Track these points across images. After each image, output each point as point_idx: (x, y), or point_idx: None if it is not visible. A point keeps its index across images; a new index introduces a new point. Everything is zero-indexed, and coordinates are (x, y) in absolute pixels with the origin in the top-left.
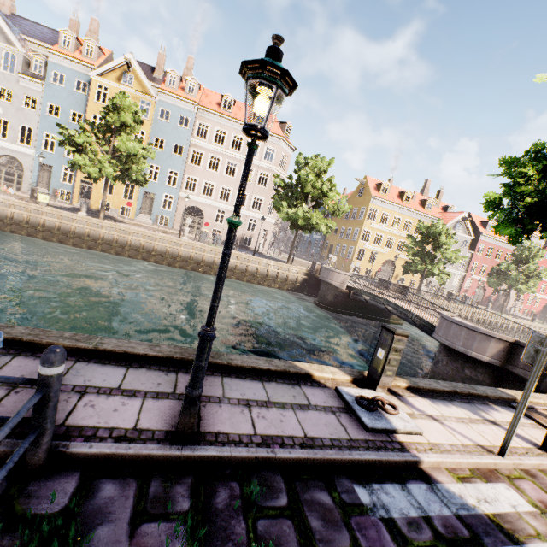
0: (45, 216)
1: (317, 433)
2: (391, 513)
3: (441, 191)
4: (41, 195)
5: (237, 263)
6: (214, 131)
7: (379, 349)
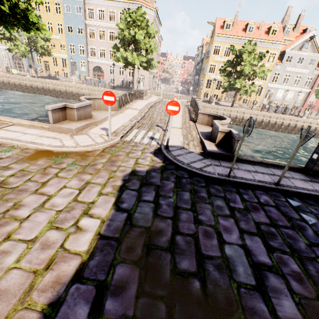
0: (13, 79)
1: None
2: None
3: (301, 14)
4: (12, 69)
5: (99, 94)
6: (97, 11)
7: None
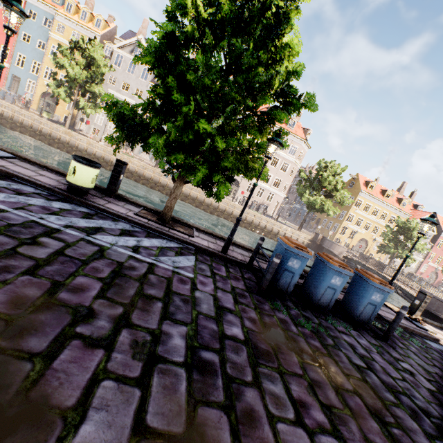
0: (163, 178)
1: (404, 323)
2: (436, 347)
3: (415, 192)
4: None
5: (266, 225)
6: None
7: (415, 300)
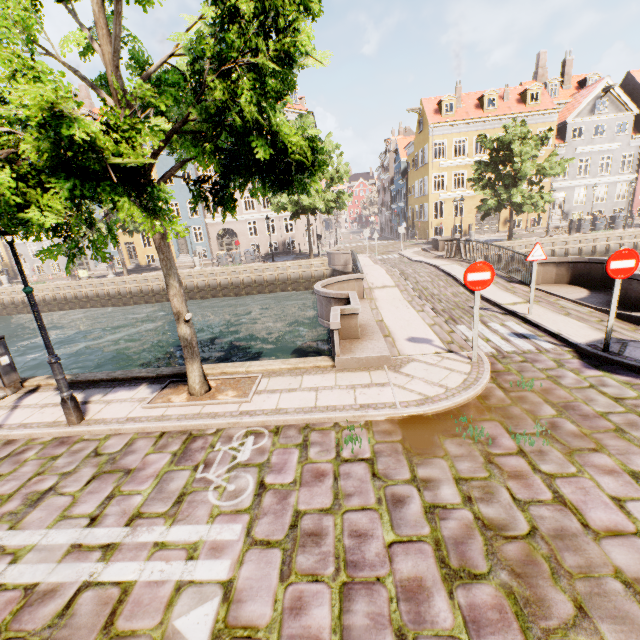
0: (84, 289)
1: None
2: None
3: (567, 59)
4: (80, 271)
5: (251, 277)
6: None
7: None
